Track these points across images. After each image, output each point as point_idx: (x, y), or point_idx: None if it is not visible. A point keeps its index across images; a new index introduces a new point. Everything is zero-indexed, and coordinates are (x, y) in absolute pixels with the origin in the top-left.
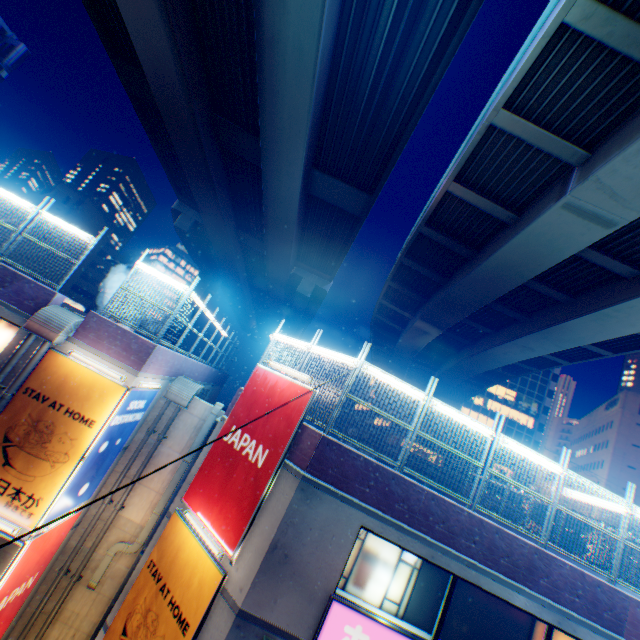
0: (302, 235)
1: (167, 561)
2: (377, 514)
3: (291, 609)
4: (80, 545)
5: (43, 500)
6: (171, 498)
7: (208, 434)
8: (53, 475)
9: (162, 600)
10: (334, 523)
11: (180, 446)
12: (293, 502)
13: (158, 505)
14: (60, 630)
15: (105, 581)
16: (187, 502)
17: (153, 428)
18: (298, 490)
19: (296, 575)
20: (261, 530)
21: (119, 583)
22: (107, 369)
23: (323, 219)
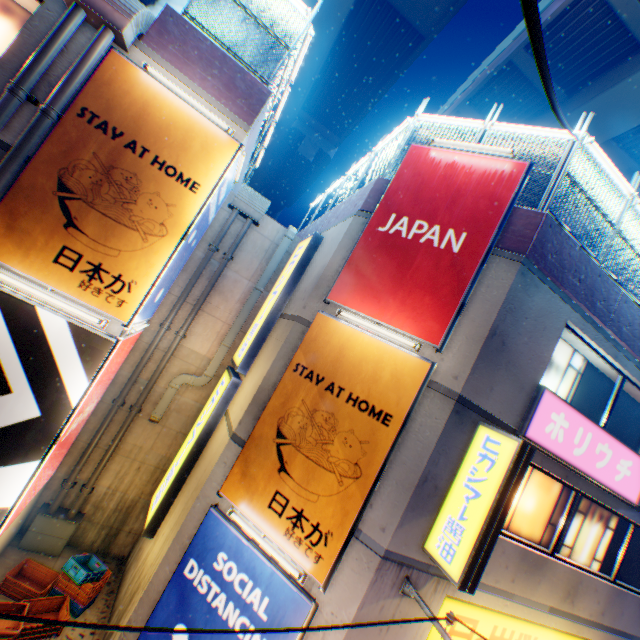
0: (325, 67)
1: (325, 363)
2: (580, 311)
3: (503, 398)
4: (137, 375)
5: (136, 286)
6: (266, 319)
7: (307, 249)
8: (145, 253)
9: (332, 400)
10: (545, 316)
11: (248, 273)
12: (512, 288)
13: (227, 337)
14: (121, 464)
15: (169, 415)
16: (337, 302)
17: (218, 244)
18: (517, 275)
19: (509, 365)
20: (469, 319)
21: (186, 417)
22: (205, 110)
23: (367, 40)
